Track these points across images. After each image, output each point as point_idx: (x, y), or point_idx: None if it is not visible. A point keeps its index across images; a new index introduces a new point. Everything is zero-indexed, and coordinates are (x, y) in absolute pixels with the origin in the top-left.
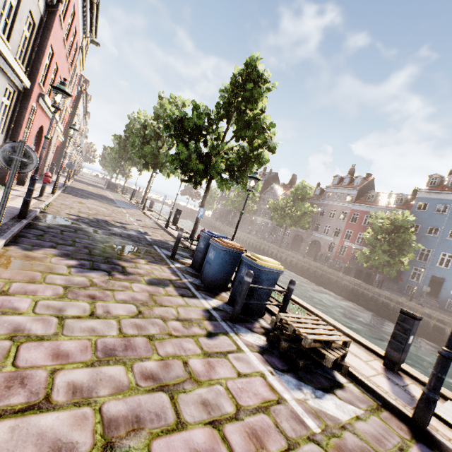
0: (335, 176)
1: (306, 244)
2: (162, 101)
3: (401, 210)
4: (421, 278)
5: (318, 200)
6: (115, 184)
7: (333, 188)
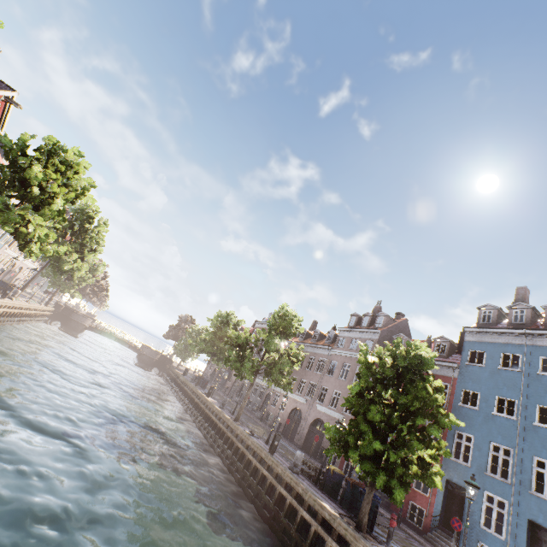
0: (353, 314)
1: (305, 426)
2: (24, 135)
3: (443, 363)
4: (505, 526)
5: (327, 349)
6: (5, 283)
7: (348, 330)
